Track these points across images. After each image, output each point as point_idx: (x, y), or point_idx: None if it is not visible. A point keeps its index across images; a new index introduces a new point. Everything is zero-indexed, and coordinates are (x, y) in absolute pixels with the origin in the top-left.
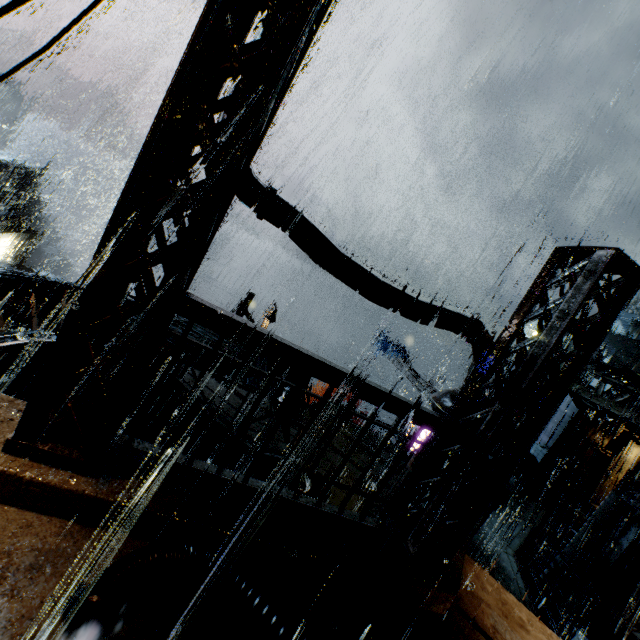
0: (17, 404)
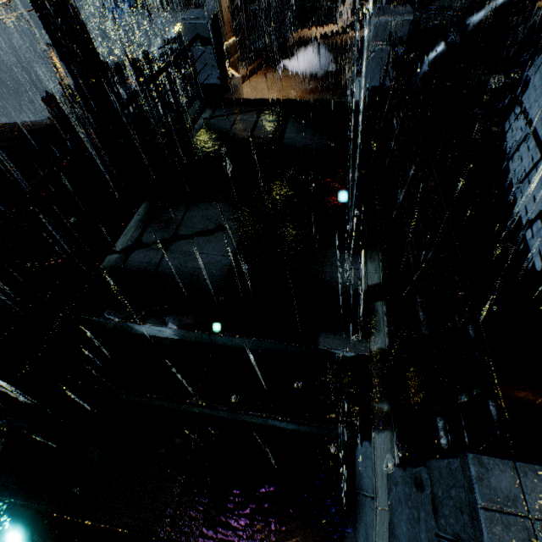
0: None
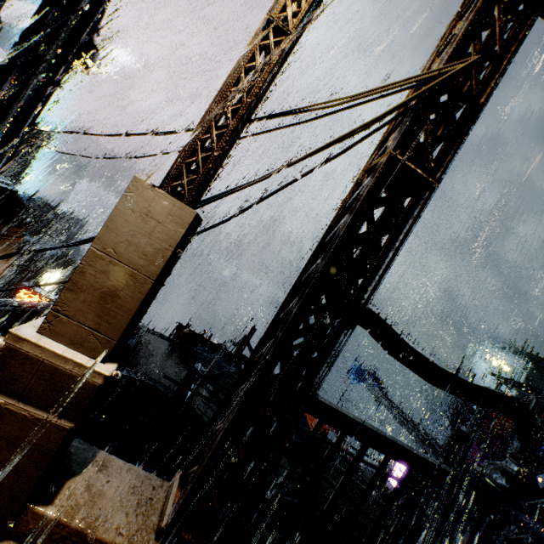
0: (150, 479)
